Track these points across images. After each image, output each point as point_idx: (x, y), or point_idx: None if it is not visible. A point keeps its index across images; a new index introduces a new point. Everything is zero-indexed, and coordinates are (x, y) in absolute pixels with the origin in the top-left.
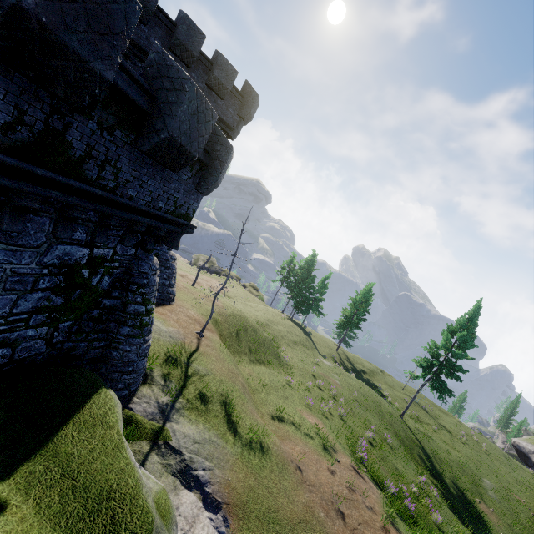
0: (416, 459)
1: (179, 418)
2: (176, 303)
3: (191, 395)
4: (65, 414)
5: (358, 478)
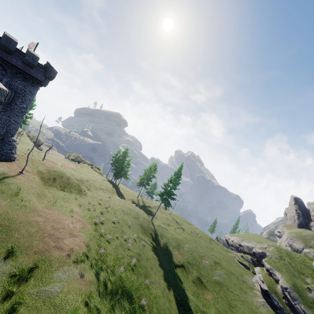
0: (148, 234)
1: None
2: (16, 162)
3: None
4: None
5: (78, 221)
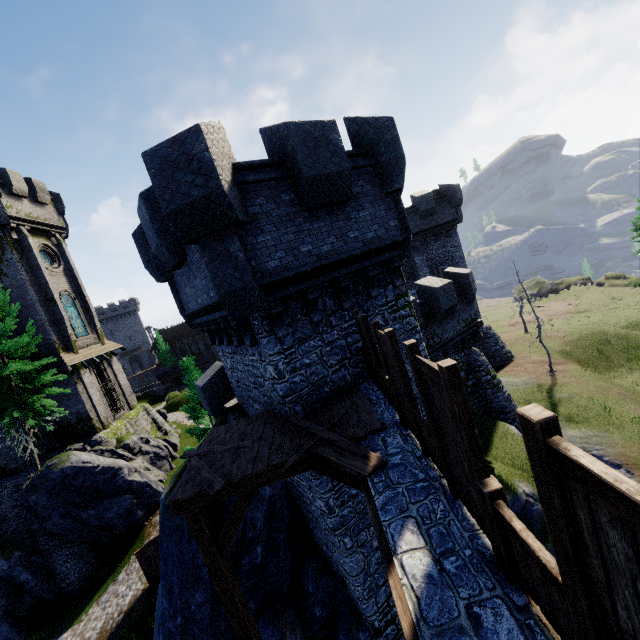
0: None
1: (562, 429)
2: (516, 357)
3: (564, 414)
4: (489, 435)
5: None
